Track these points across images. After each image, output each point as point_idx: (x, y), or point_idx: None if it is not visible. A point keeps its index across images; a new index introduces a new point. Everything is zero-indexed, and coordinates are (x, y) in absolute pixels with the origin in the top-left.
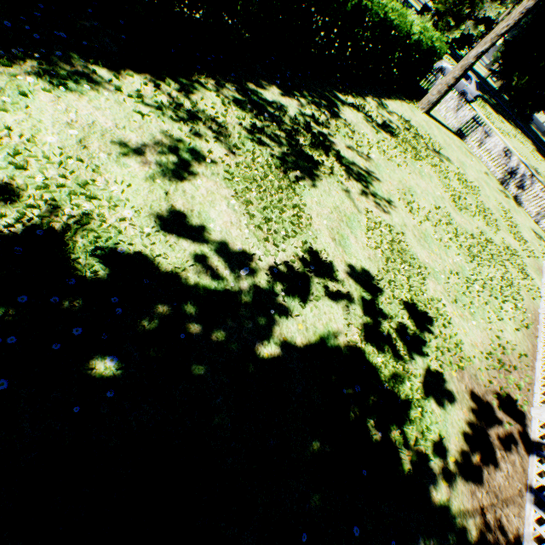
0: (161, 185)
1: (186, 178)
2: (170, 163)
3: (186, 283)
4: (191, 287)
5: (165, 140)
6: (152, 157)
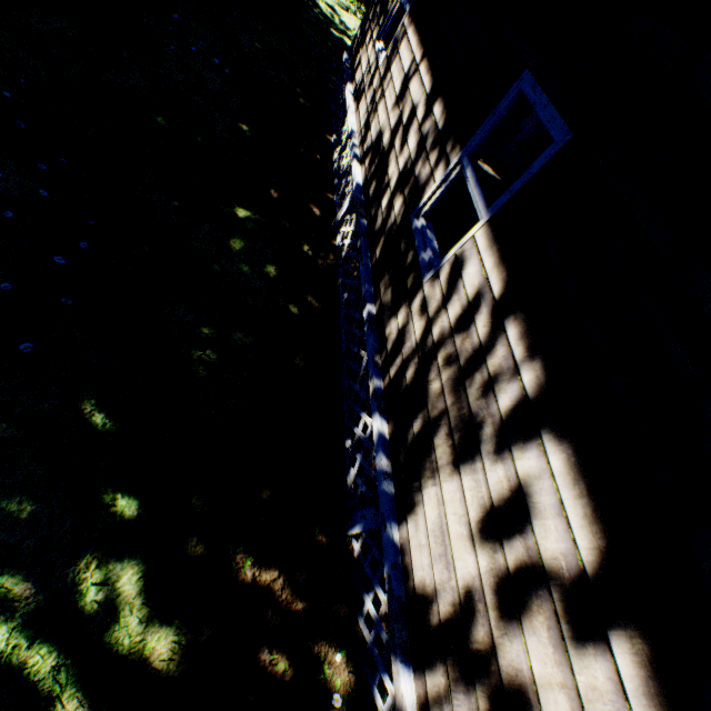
0: (334, 5)
1: (345, 12)
2: (343, 8)
3: (322, 11)
4: (322, 12)
5: (346, 7)
6: (337, 2)
